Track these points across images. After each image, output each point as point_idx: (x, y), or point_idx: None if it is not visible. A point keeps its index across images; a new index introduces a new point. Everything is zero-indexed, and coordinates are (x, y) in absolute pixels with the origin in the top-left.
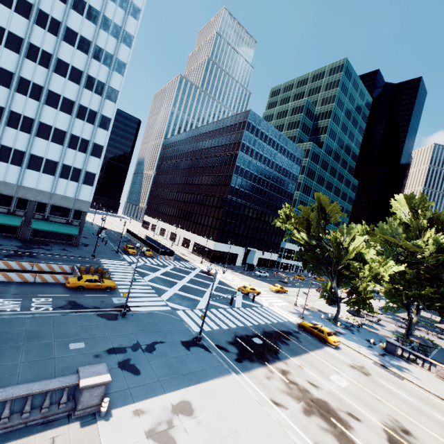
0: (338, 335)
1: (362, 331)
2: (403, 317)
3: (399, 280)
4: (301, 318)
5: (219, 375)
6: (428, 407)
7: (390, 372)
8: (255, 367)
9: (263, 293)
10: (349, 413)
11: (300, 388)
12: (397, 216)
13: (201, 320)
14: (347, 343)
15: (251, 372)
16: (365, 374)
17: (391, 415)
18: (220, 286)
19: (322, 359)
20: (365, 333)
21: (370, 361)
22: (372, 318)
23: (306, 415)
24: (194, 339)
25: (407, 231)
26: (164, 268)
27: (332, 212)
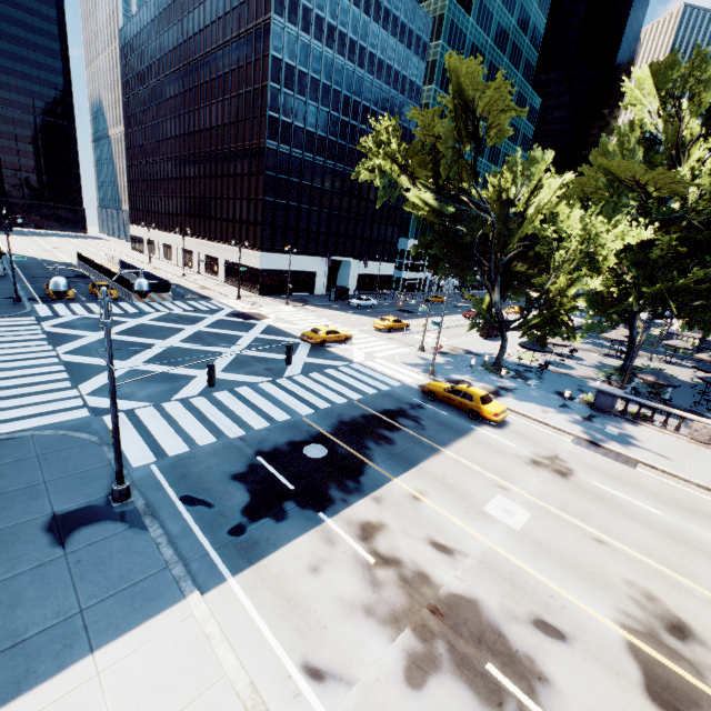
0: (502, 395)
1: (546, 376)
2: (614, 338)
3: (631, 265)
4: (430, 373)
5: (131, 622)
6: (699, 525)
7: (610, 456)
8: (284, 539)
9: (360, 336)
10: (538, 618)
11: (406, 576)
12: (635, 120)
13: (170, 429)
14: (522, 409)
15: (264, 565)
16: (563, 474)
17: (635, 584)
18: (264, 337)
19: (470, 462)
20: (552, 379)
21: (567, 440)
22: (560, 348)
23: (411, 690)
24: (109, 496)
25: (650, 158)
26: (136, 319)
27: (492, 113)
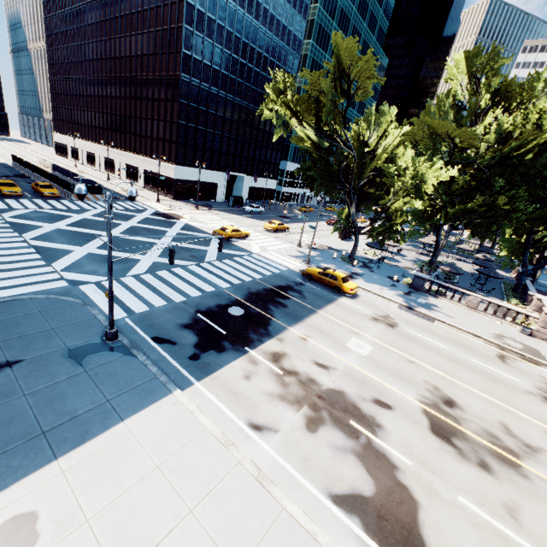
0: (355, 278)
1: (382, 266)
2: (426, 242)
3: (441, 193)
4: (306, 262)
5: (142, 406)
6: (465, 353)
7: (419, 315)
8: (226, 362)
9: (255, 234)
10: (377, 399)
11: (302, 380)
12: (451, 91)
13: (132, 296)
14: (367, 287)
15: (216, 376)
16: (392, 326)
17: (429, 382)
18: (184, 232)
19: (336, 318)
20: (386, 268)
21: (395, 306)
22: (391, 248)
23: (310, 433)
24: (103, 337)
25: (458, 118)
26: (80, 215)
27: (359, 78)
